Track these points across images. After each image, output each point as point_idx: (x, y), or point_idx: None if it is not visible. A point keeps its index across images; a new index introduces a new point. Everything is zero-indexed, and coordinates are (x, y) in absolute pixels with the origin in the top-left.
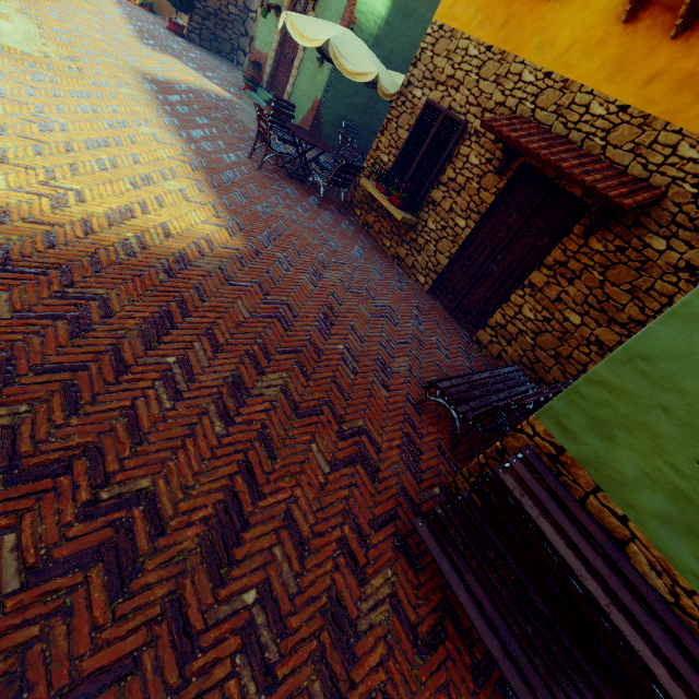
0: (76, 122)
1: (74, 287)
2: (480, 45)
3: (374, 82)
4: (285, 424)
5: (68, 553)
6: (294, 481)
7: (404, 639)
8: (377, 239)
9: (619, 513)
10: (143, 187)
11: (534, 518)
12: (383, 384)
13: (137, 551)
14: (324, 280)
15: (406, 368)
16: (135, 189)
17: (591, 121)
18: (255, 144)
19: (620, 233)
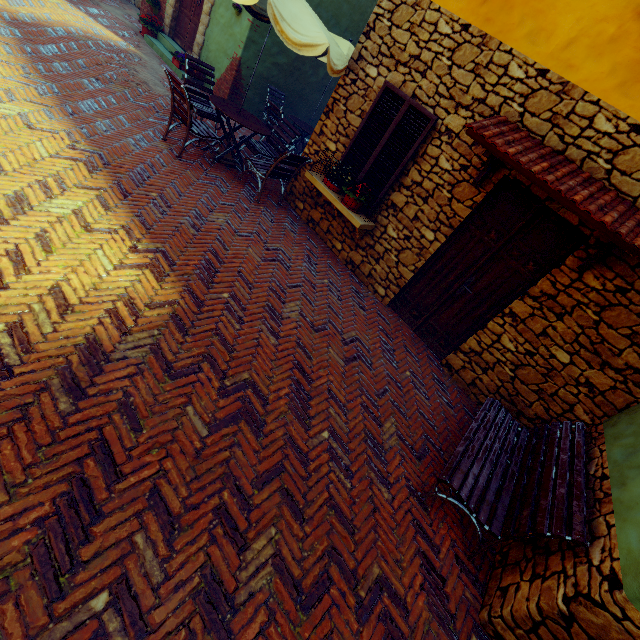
0: None
1: None
2: (453, 21)
3: None
4: None
5: None
6: None
7: None
8: (325, 239)
9: None
10: (14, 219)
11: None
12: (382, 479)
13: None
14: (285, 321)
15: (396, 435)
16: (1, 226)
17: (595, 138)
18: (169, 123)
19: (623, 272)
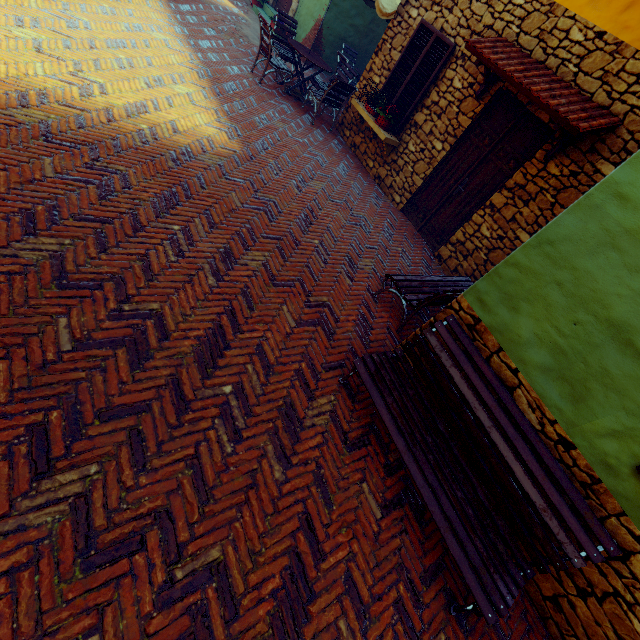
0: (98, 22)
1: (101, 162)
2: None
3: (374, 1)
4: (263, 288)
5: (102, 337)
6: (266, 327)
7: (337, 438)
8: (362, 160)
9: (513, 367)
10: (156, 87)
11: (447, 367)
12: (349, 276)
13: (149, 345)
14: (309, 187)
15: (371, 267)
16: (149, 88)
17: (568, 47)
18: (257, 58)
19: (576, 158)
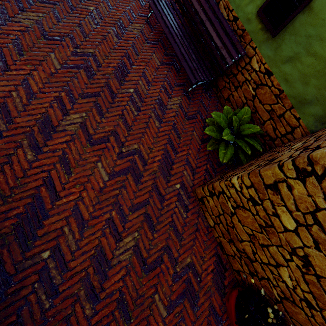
0: None
1: None
2: None
3: None
4: None
5: None
6: None
7: (143, 38)
8: None
9: None
10: None
11: None
12: None
13: None
14: None
15: None
16: None
17: None
18: None
19: None
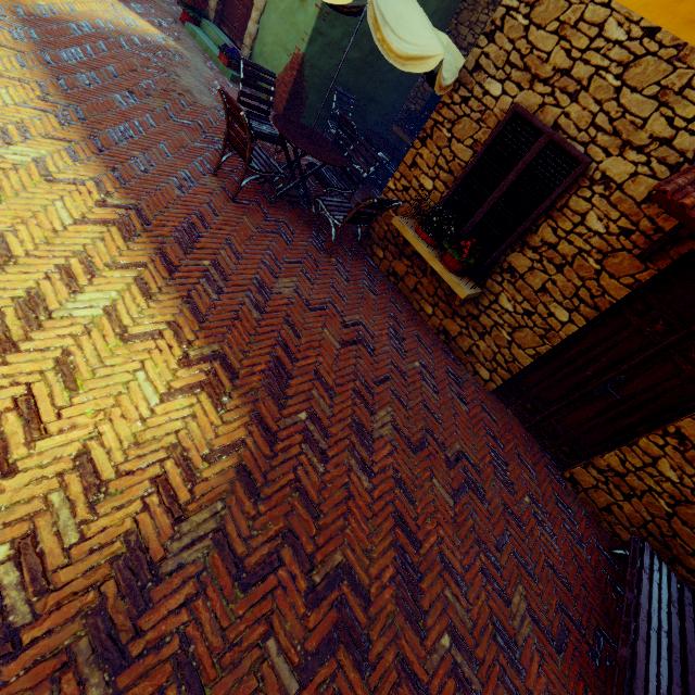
0: None
1: None
2: (631, 22)
3: None
4: None
5: None
6: None
7: None
8: (410, 299)
9: None
10: (25, 339)
11: None
12: None
13: None
14: (377, 444)
15: (528, 616)
16: (7, 356)
17: None
18: (222, 154)
19: None
